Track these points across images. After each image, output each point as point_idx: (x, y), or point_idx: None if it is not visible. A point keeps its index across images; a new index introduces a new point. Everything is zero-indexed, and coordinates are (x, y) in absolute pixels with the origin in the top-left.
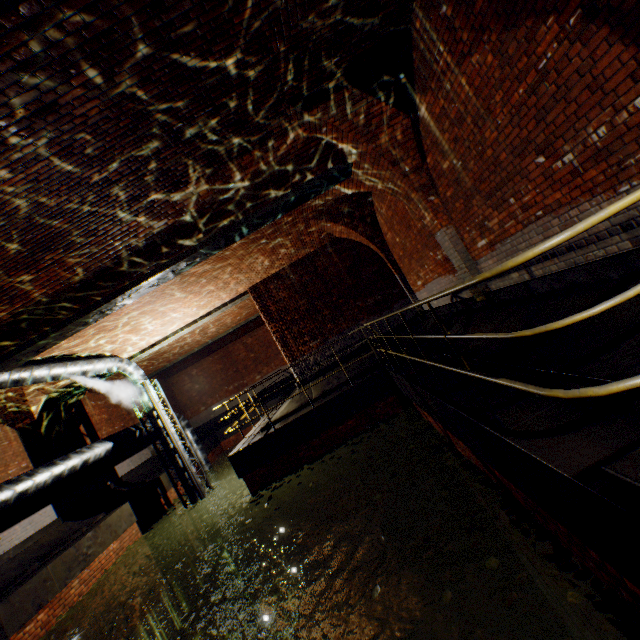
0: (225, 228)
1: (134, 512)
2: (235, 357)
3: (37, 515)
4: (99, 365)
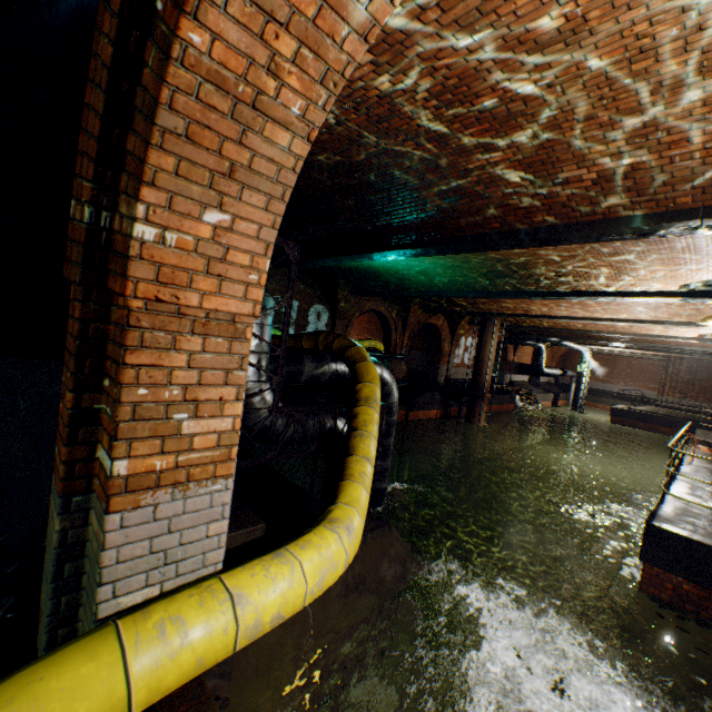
0: (676, 352)
1: (552, 398)
2: (616, 364)
3: (525, 376)
4: (584, 348)
